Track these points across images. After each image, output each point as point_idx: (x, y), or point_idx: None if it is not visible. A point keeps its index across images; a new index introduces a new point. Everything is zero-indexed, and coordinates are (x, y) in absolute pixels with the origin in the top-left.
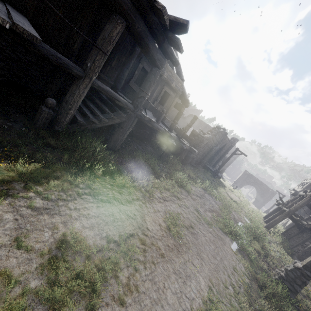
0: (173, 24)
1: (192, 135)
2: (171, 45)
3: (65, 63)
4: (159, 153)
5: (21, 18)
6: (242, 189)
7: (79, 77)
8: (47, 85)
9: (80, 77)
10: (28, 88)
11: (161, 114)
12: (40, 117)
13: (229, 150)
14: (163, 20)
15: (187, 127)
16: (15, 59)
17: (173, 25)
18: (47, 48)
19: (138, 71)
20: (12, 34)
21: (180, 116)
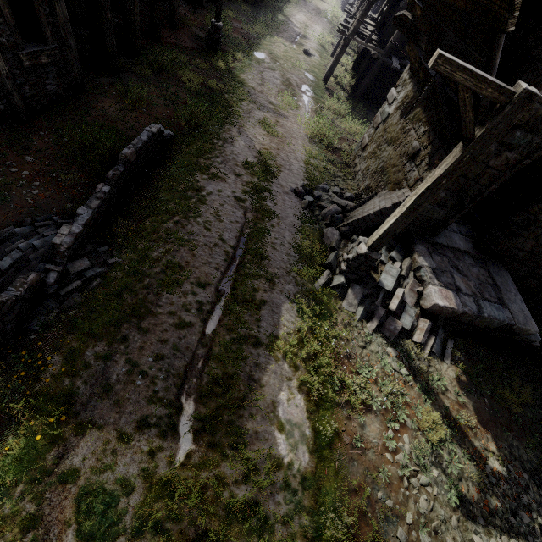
0: None
1: None
2: None
3: None
4: None
5: None
6: None
7: None
8: None
9: None
10: None
11: None
12: None
13: None
14: None
15: None
16: None
17: None
18: None
19: None
20: None
21: None
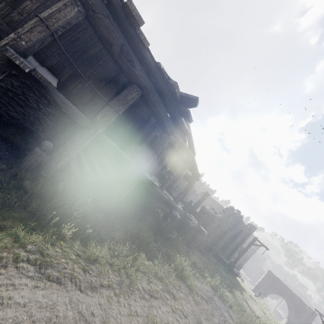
0: (184, 99)
1: (201, 212)
2: (182, 116)
3: (74, 112)
4: (161, 227)
5: (51, 76)
6: (268, 299)
7: (85, 127)
8: (56, 135)
9: (86, 127)
10: (37, 134)
11: (166, 180)
12: (29, 157)
13: (246, 239)
14: (174, 93)
15: (197, 203)
16: (35, 108)
17: (184, 100)
18: (62, 97)
19: (150, 137)
20: (32, 80)
21: (189, 188)
